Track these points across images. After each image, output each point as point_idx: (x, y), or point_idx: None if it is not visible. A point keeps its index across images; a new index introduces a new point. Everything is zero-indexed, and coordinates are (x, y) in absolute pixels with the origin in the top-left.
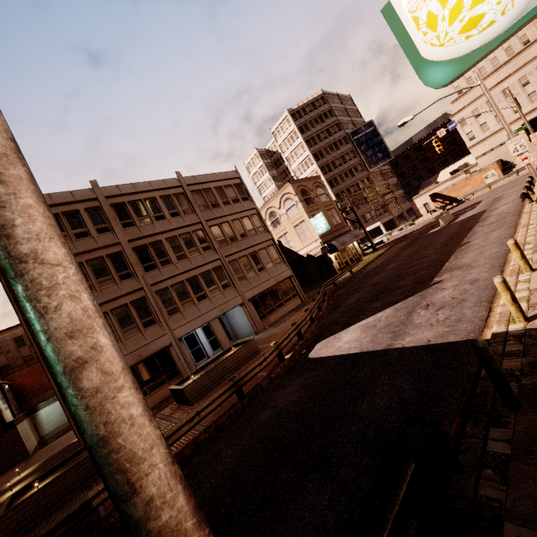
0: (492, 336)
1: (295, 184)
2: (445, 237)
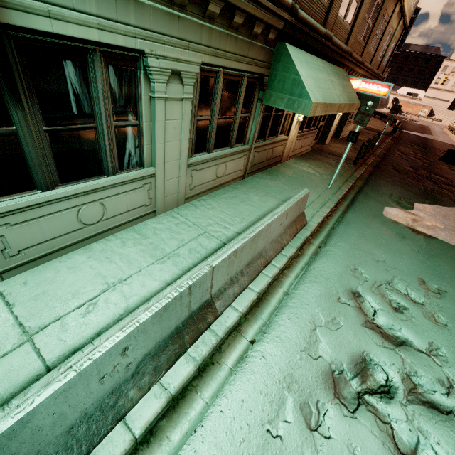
0: None
1: None
2: (418, 126)
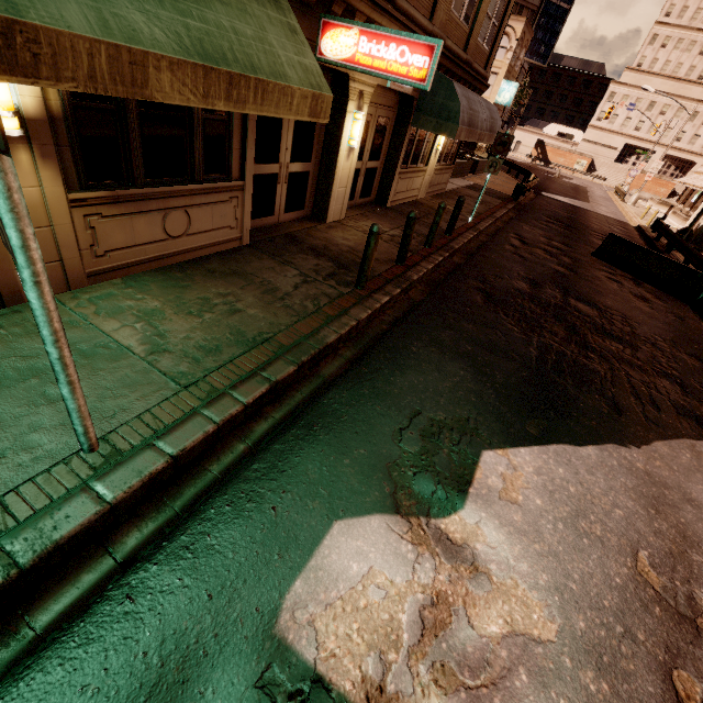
0: (639, 225)
1: (525, 26)
2: (569, 186)
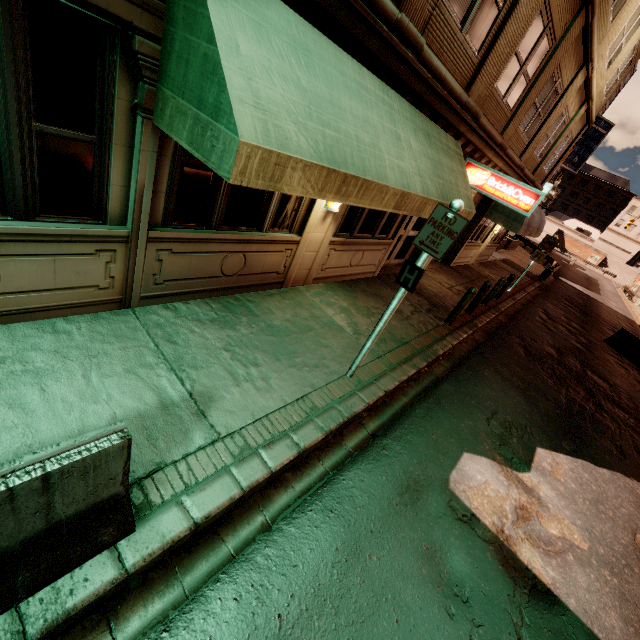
0: None
1: None
2: (583, 276)
